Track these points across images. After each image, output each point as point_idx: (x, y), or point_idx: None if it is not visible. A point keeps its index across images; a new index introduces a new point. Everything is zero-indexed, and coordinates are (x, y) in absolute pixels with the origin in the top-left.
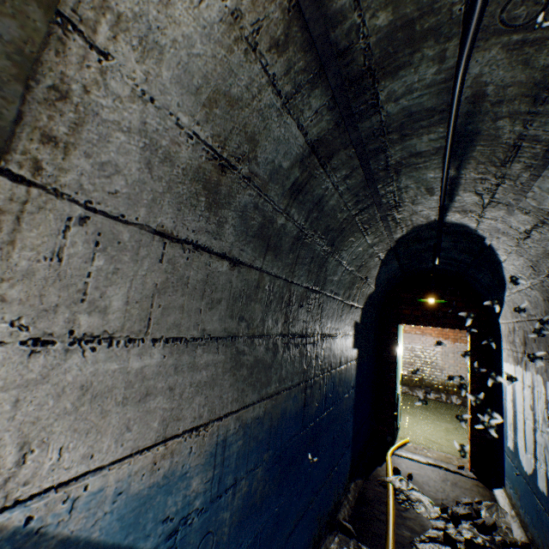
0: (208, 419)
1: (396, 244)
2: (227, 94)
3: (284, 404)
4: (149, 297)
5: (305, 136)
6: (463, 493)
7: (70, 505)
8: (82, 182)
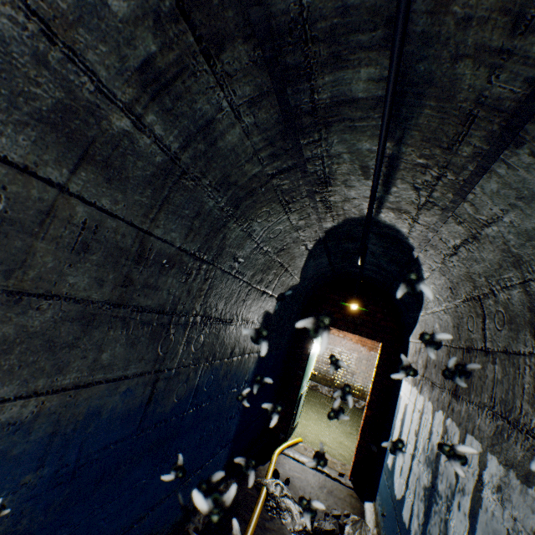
0: None
1: (327, 235)
2: None
3: (98, 401)
4: None
5: None
6: (336, 503)
7: None
8: None
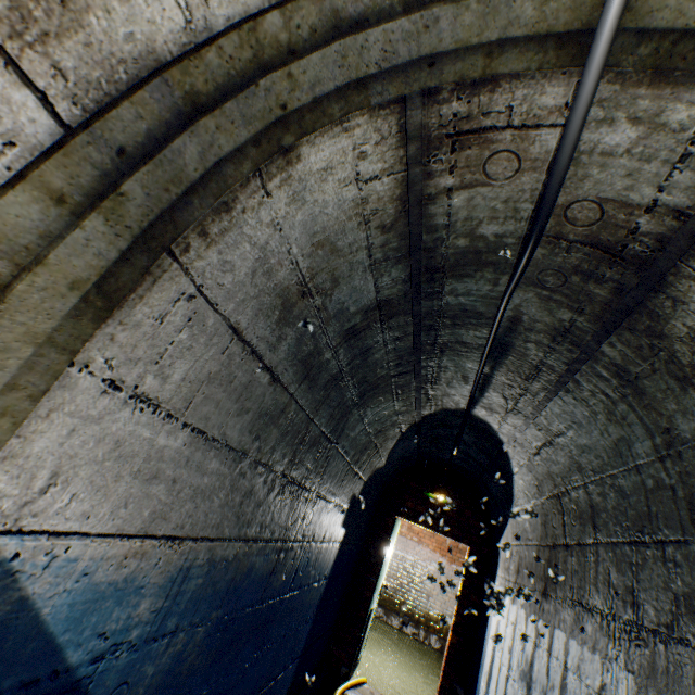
0: (187, 533)
1: (422, 420)
2: (334, 244)
3: (255, 557)
4: (201, 381)
5: (377, 293)
6: None
7: (48, 561)
8: (206, 269)
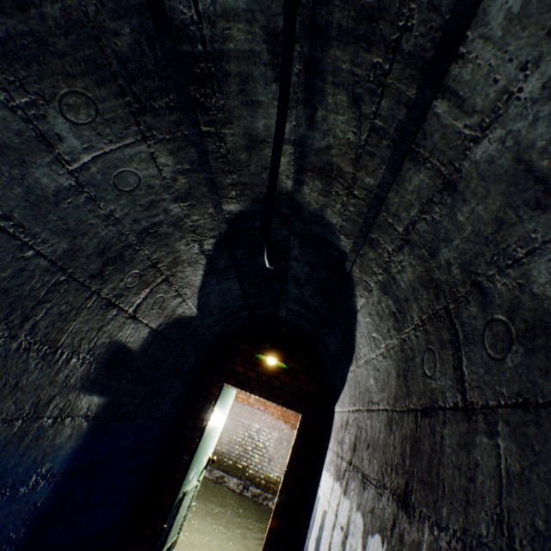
0: None
1: (232, 233)
2: None
3: None
4: None
5: None
6: None
7: None
8: None
